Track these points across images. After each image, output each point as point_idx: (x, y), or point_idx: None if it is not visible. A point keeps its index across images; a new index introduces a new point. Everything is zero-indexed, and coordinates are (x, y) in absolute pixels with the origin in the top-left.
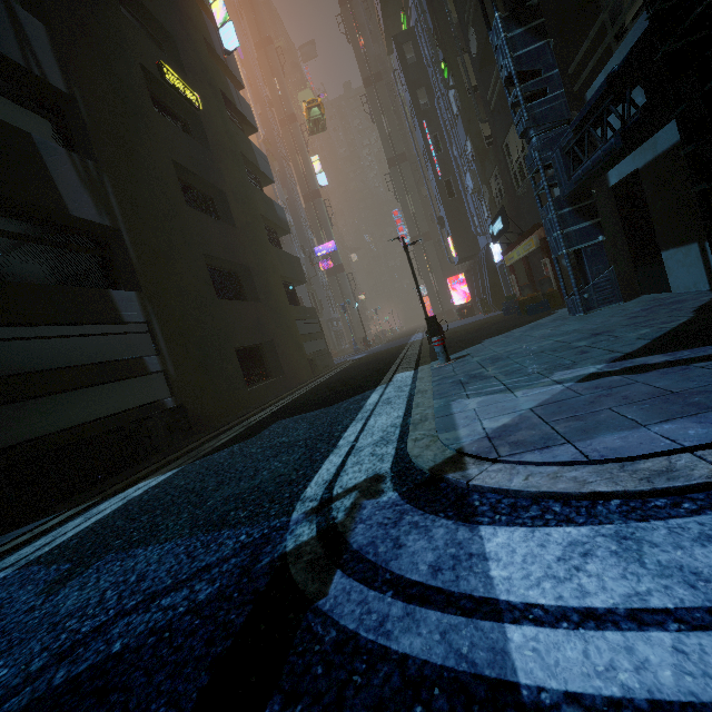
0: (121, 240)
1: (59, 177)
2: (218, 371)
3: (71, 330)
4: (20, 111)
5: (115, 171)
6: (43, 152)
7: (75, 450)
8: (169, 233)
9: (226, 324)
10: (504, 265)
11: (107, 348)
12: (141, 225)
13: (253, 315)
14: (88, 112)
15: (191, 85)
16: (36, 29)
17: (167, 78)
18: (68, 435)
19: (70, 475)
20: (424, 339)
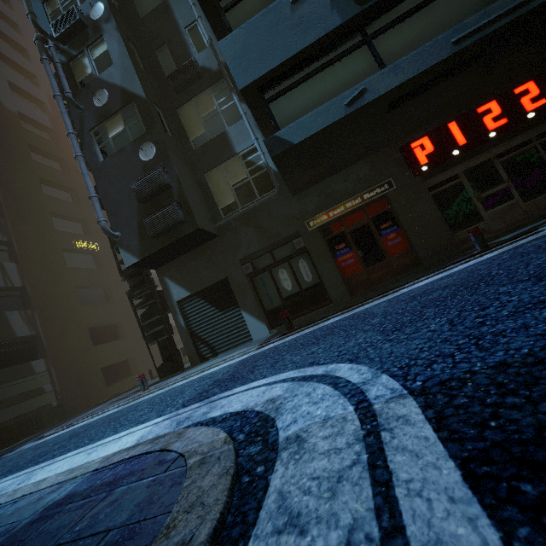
0: (40, 337)
1: (14, 323)
2: (88, 383)
3: (12, 383)
4: (3, 300)
5: (41, 308)
6: (9, 317)
7: (6, 429)
8: (67, 324)
9: (97, 357)
10: None
11: (26, 386)
12: (52, 327)
13: (119, 347)
14: (31, 289)
15: (94, 239)
16: (12, 267)
17: (78, 246)
18: (5, 424)
19: (3, 439)
20: None
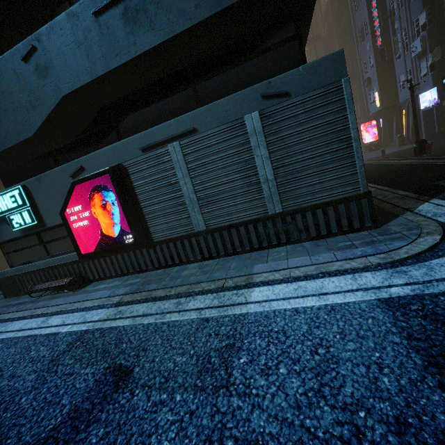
0: None
1: None
2: None
3: None
4: None
5: None
6: None
7: None
8: None
9: None
10: (434, 109)
11: None
12: None
13: None
14: None
15: None
16: None
17: None
18: None
19: None
20: (380, 159)
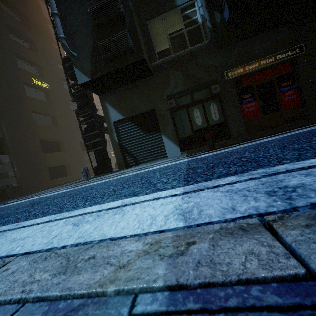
0: (6, 140)
1: None
2: (38, 175)
3: None
4: None
5: (6, 120)
6: None
7: None
8: (25, 134)
9: (46, 160)
10: None
11: None
12: (14, 134)
13: (60, 156)
14: None
15: (46, 81)
16: None
17: (34, 83)
18: None
19: None
20: None
